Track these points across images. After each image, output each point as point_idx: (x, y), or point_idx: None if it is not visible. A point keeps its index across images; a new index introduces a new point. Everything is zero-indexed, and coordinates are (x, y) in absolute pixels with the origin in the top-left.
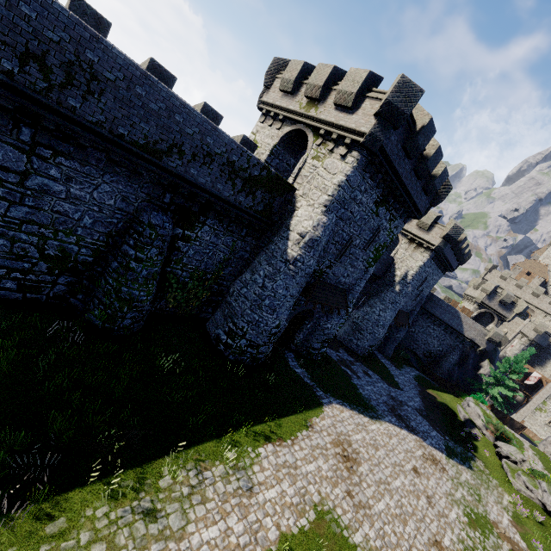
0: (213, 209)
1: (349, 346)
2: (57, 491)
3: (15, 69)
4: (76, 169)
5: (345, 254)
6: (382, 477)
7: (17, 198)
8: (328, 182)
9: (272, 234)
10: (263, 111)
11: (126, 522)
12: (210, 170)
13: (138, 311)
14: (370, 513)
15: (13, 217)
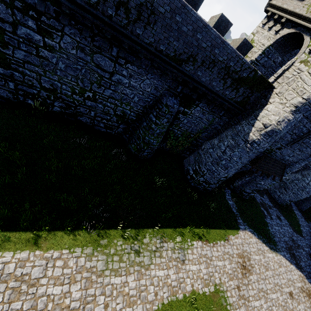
0: (206, 97)
1: (272, 195)
2: (106, 227)
3: (113, 13)
4: (134, 70)
5: (298, 142)
6: (264, 288)
7: (108, 85)
8: (307, 87)
9: (242, 118)
10: (268, 13)
11: (128, 252)
12: (211, 72)
13: (151, 149)
14: (248, 304)
15: (105, 95)
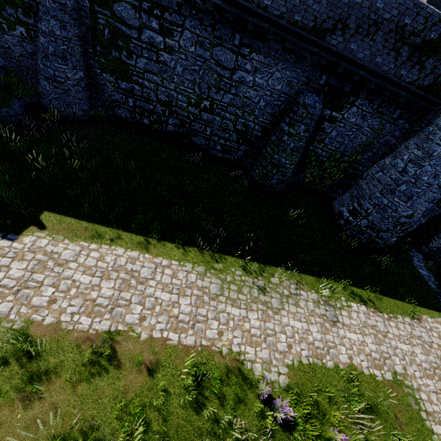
0: (366, 88)
1: None
2: (221, 252)
3: None
4: (261, 61)
5: None
6: None
7: (228, 88)
8: None
9: (435, 115)
10: None
11: (249, 285)
12: (372, 41)
13: (282, 175)
14: None
15: (224, 102)
